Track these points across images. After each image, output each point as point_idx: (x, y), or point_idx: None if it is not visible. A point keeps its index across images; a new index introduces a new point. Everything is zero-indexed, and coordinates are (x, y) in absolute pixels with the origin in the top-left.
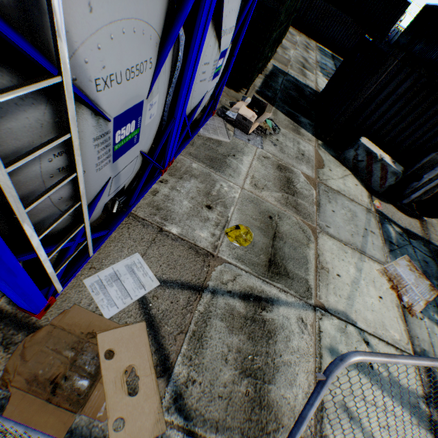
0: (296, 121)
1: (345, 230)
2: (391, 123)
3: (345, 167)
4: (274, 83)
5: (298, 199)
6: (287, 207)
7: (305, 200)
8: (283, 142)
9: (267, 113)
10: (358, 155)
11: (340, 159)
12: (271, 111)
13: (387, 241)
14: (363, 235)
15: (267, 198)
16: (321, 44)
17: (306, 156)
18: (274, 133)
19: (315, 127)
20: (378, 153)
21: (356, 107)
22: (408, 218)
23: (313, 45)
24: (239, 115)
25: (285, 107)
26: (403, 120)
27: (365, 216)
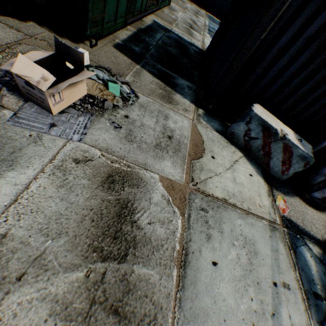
0: (170, 83)
1: (239, 318)
2: (294, 83)
3: (234, 146)
4: (149, 37)
5: (135, 266)
6: (87, 322)
7: (153, 261)
8: (137, 119)
9: (87, 71)
10: (251, 130)
11: (227, 135)
12: (131, 70)
13: (311, 295)
14: (274, 309)
15: (18, 321)
16: (210, 13)
17: (176, 139)
18: (123, 104)
19: (197, 90)
20: (279, 128)
21: (245, 61)
22: (320, 215)
23: (203, 13)
24: (17, 76)
25: (156, 66)
26: (310, 78)
27: (269, 244)
